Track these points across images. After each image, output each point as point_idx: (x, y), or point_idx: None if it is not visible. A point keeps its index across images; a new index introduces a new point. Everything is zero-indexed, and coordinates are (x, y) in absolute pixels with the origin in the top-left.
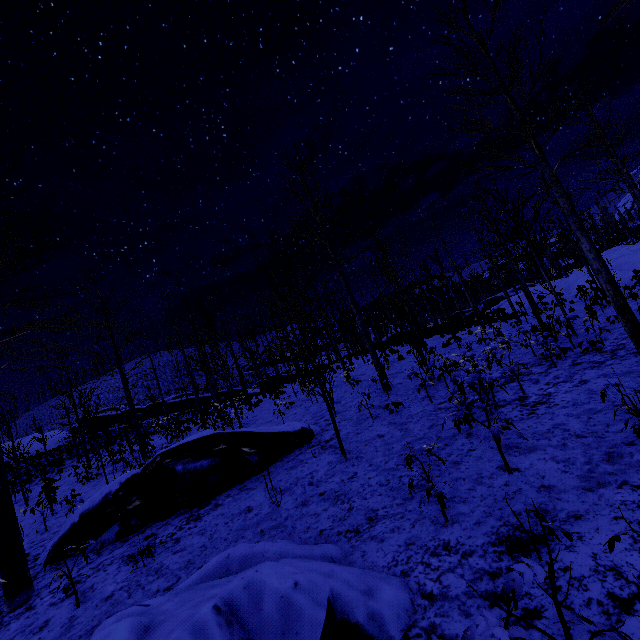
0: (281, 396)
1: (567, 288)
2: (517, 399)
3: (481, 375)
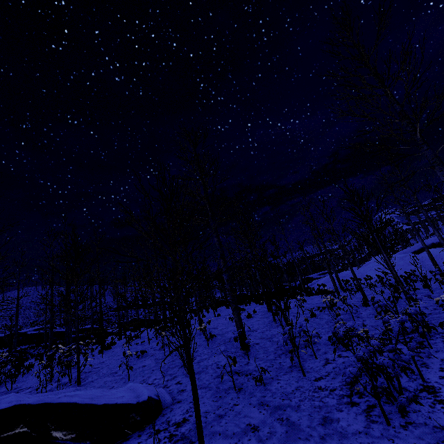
0: (135, 340)
1: (361, 277)
2: (422, 389)
3: (401, 356)
